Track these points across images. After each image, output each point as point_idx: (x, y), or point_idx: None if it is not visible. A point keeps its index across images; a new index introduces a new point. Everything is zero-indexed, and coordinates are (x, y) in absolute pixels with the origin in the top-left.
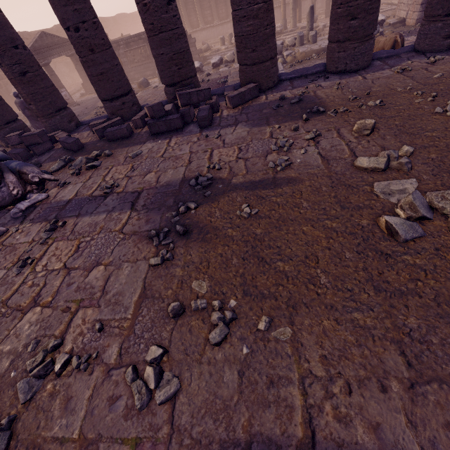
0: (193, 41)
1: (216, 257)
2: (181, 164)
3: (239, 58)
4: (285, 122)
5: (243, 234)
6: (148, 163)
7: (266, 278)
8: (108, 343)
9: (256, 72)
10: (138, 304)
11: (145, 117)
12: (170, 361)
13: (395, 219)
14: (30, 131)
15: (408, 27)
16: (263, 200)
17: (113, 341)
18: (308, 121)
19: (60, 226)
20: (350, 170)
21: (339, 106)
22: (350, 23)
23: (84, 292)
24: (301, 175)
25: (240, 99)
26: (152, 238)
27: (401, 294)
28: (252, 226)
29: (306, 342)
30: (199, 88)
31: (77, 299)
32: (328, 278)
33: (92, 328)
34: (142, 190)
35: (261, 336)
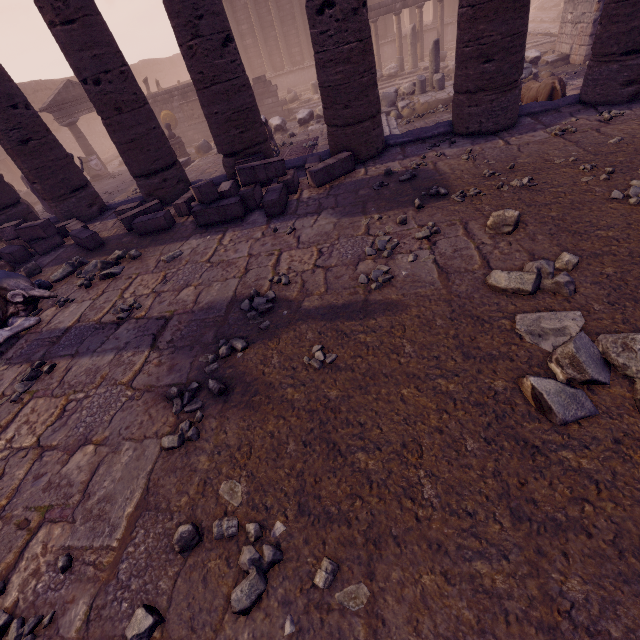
0: (274, 89)
1: (264, 438)
2: (234, 275)
3: (326, 117)
4: (388, 210)
5: (309, 398)
6: (187, 271)
7: (336, 482)
8: (73, 595)
9: (351, 136)
10: (132, 520)
11: (193, 199)
12: (164, 639)
13: (547, 382)
14: (37, 218)
15: (573, 66)
16: (345, 338)
17: (82, 592)
18: (422, 209)
19: (46, 372)
20: (480, 291)
21: (468, 186)
22: (483, 67)
23: (56, 492)
24: (407, 297)
25: (328, 174)
26: (173, 400)
27: (557, 527)
28: (324, 383)
29: (391, 618)
30: (268, 160)
31: (43, 506)
32: (436, 487)
33: (54, 564)
34: (172, 315)
35: (318, 599)
